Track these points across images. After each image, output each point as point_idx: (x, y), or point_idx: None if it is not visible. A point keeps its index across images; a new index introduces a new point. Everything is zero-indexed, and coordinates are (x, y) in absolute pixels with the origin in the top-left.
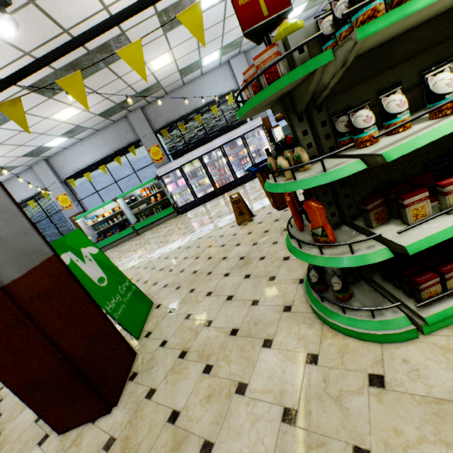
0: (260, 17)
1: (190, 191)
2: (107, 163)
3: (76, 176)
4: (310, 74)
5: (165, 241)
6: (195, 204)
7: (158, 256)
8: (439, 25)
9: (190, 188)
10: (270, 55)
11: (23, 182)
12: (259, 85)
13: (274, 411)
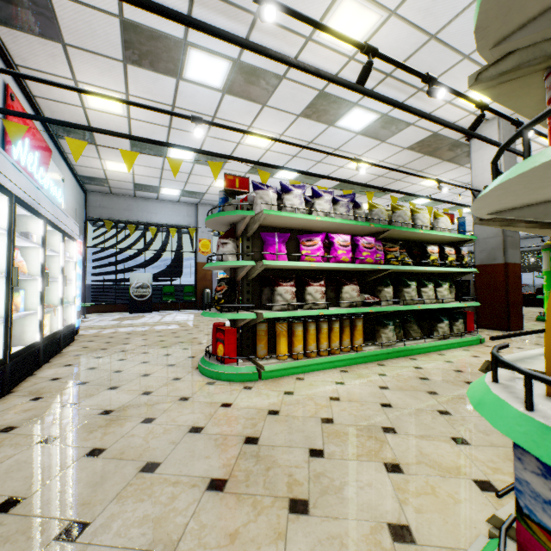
0: None
1: None
2: None
3: None
4: None
5: None
6: None
7: None
8: None
9: None
10: None
11: (175, 210)
12: None
13: None
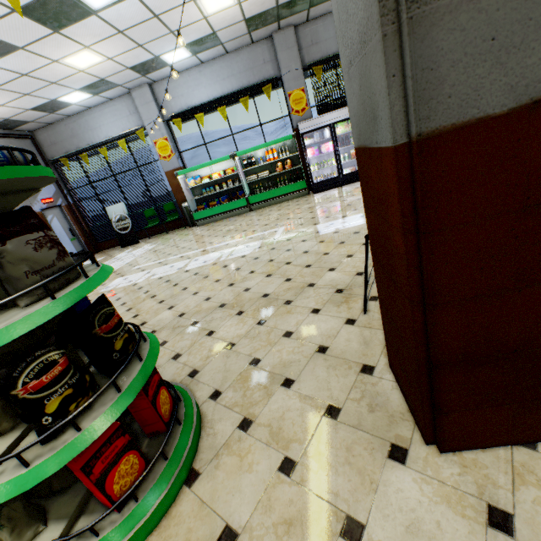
0: None
1: (336, 163)
2: (230, 103)
3: (184, 116)
4: None
5: (322, 217)
6: (337, 183)
7: (333, 231)
8: None
9: (336, 158)
10: None
11: (115, 113)
12: None
13: None
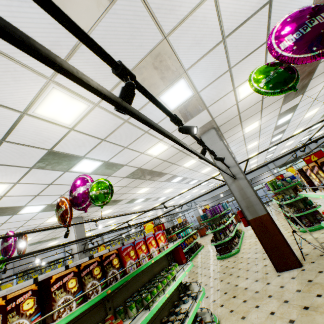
0: None
1: None
2: None
3: None
4: None
5: None
6: None
7: None
8: None
9: None
10: None
11: None
12: None
13: None
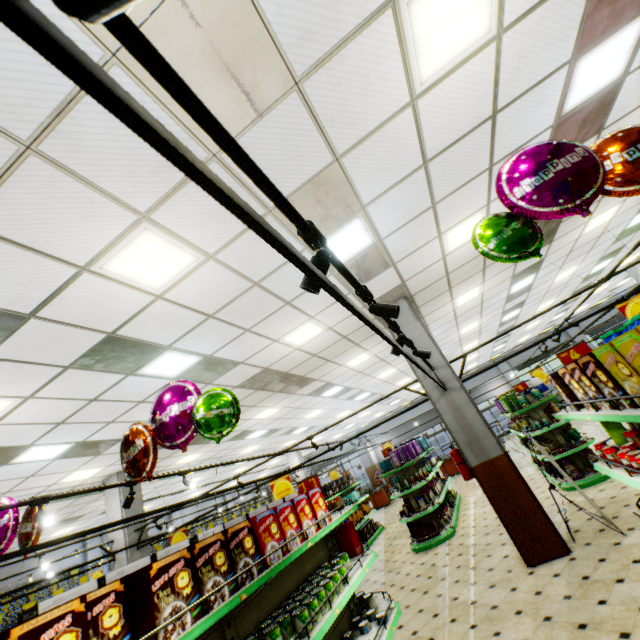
0: None
1: None
2: None
3: None
4: None
5: None
6: None
7: None
8: None
9: None
10: None
11: None
12: None
13: None
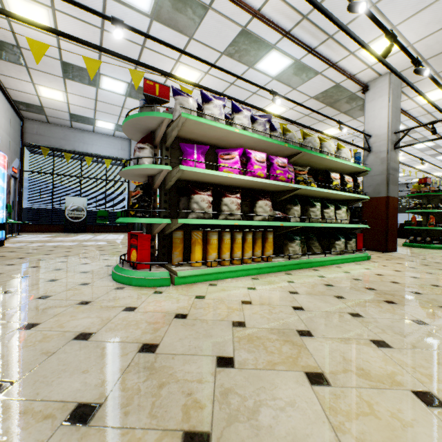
0: (428, 182)
1: None
2: None
3: None
4: (441, 194)
5: None
6: None
7: None
8: (436, 199)
9: None
10: (433, 188)
11: (110, 143)
12: (434, 191)
13: (441, 251)
